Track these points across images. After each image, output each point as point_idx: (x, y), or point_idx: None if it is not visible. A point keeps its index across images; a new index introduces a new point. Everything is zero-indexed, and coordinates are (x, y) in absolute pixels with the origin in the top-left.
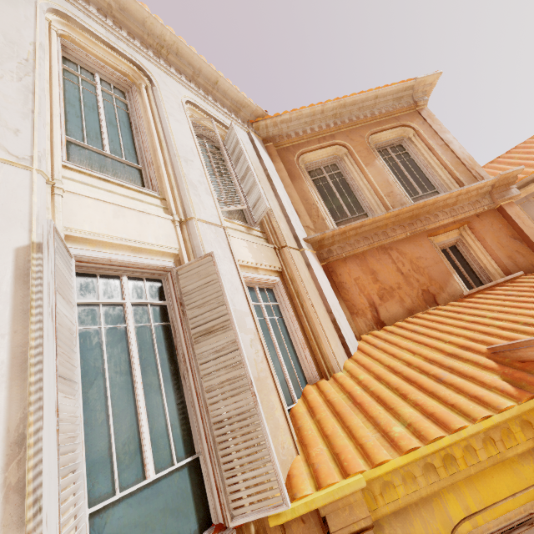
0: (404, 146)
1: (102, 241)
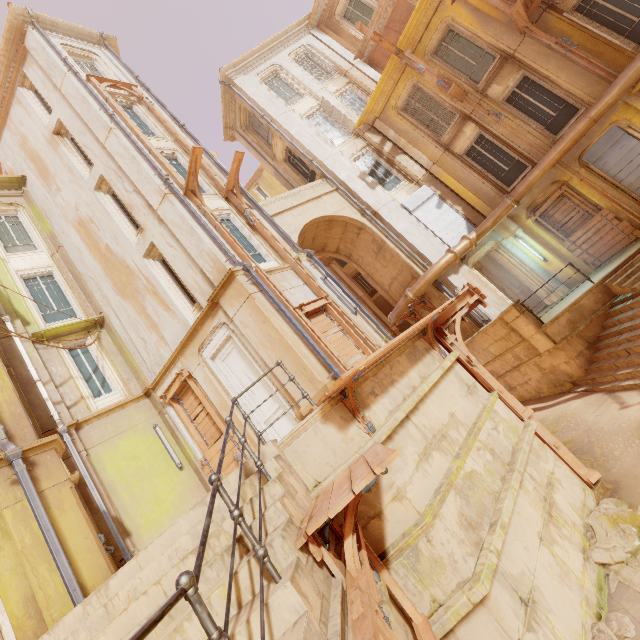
0: None
1: (306, 113)
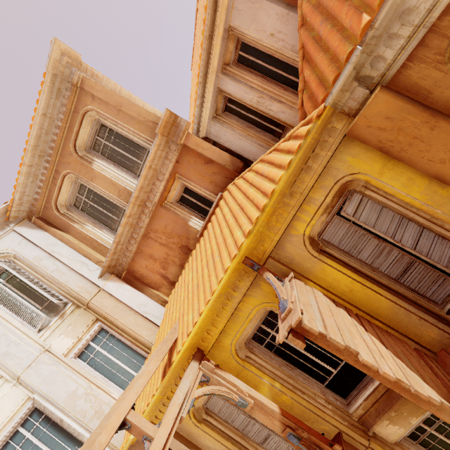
0: (104, 124)
1: None
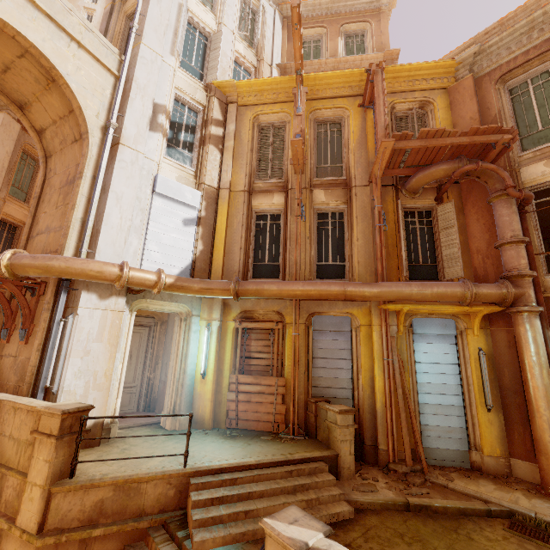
0: (364, 36)
1: (195, 15)
